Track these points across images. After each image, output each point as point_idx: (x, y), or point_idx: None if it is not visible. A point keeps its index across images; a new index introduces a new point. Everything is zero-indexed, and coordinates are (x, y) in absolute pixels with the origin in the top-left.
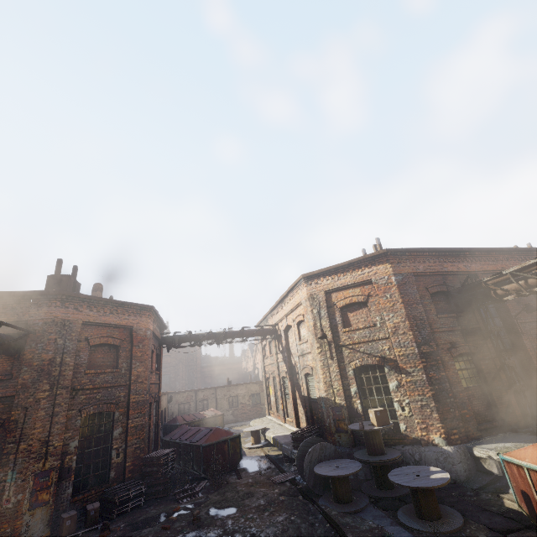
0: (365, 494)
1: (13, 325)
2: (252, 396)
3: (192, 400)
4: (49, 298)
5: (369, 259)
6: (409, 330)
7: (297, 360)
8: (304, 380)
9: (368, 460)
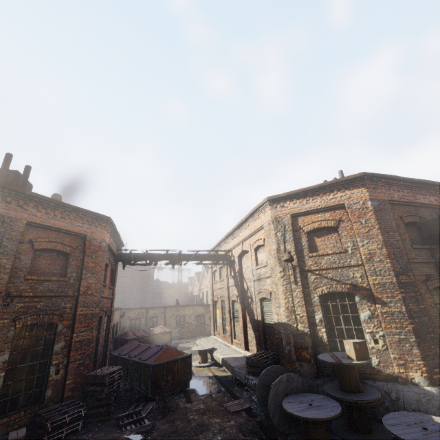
0: (340, 438)
1: None
2: (198, 317)
3: (143, 317)
4: None
5: (343, 183)
6: (387, 257)
7: (252, 284)
8: (259, 304)
9: (346, 399)
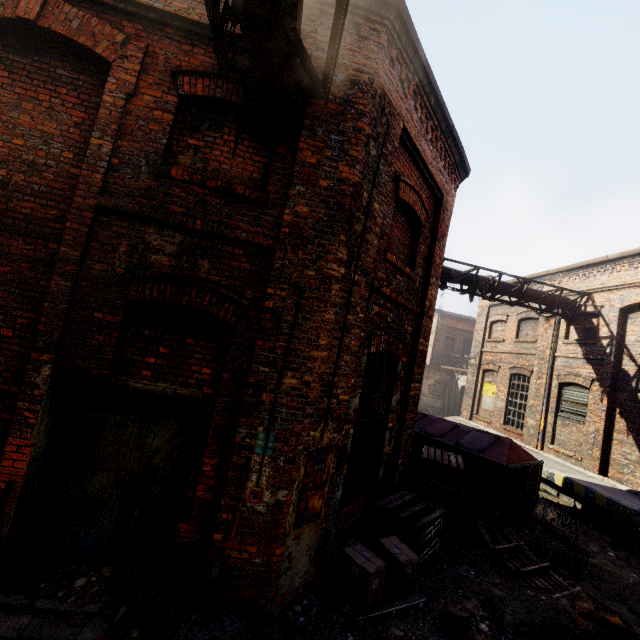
0: None
1: None
2: None
3: None
4: (366, 8)
5: None
6: None
7: None
8: None
9: None
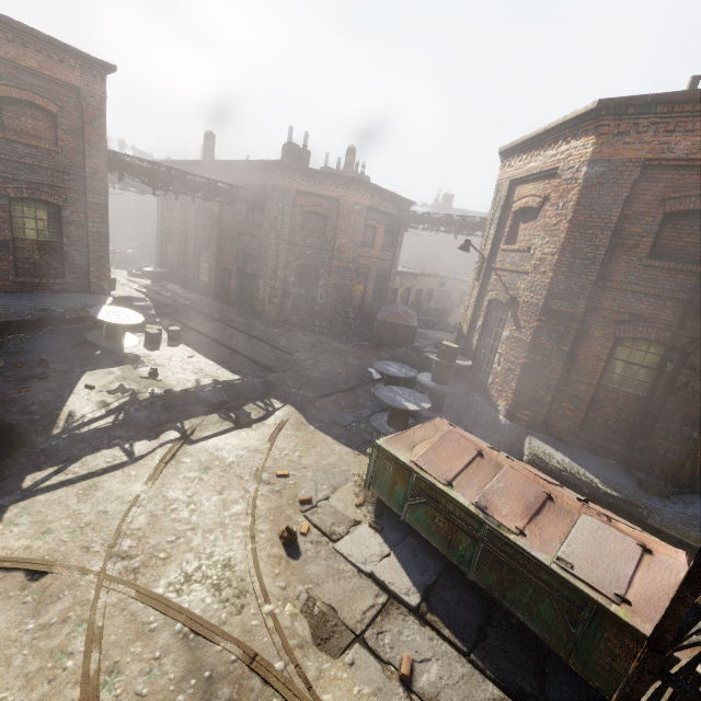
0: None
1: (247, 189)
2: None
3: None
4: (273, 167)
5: (572, 124)
6: (551, 270)
7: None
8: None
9: (416, 378)
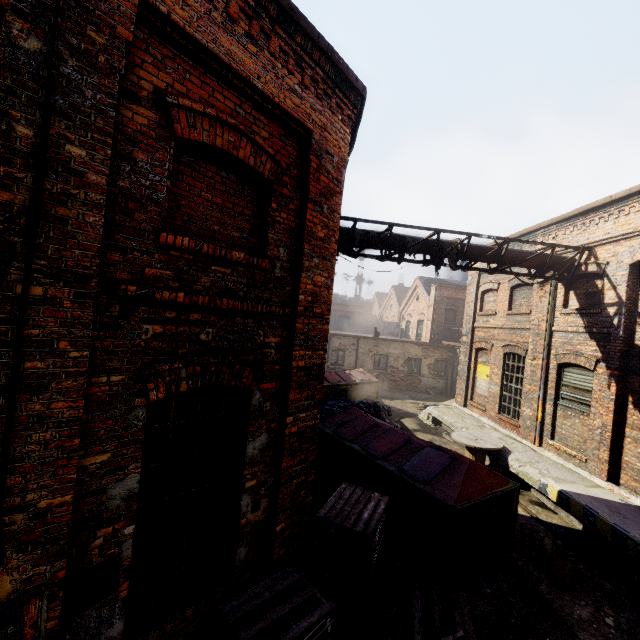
0: None
1: None
2: (409, 361)
3: None
4: None
5: None
6: None
7: None
8: None
9: None
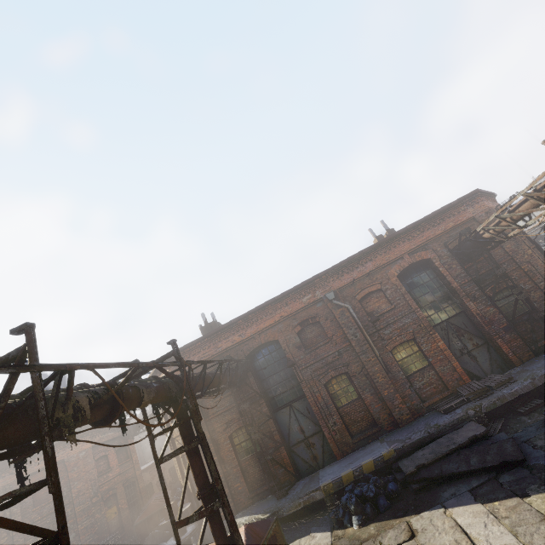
0: None
1: None
2: None
3: None
4: None
5: None
6: None
7: None
8: None
9: None
